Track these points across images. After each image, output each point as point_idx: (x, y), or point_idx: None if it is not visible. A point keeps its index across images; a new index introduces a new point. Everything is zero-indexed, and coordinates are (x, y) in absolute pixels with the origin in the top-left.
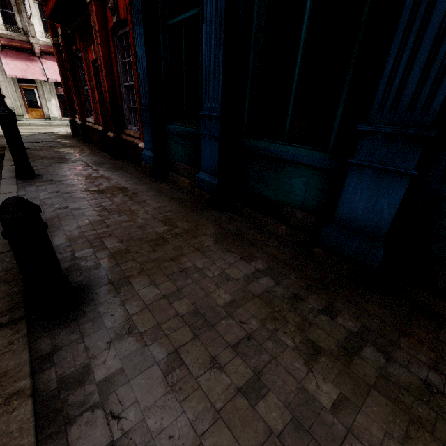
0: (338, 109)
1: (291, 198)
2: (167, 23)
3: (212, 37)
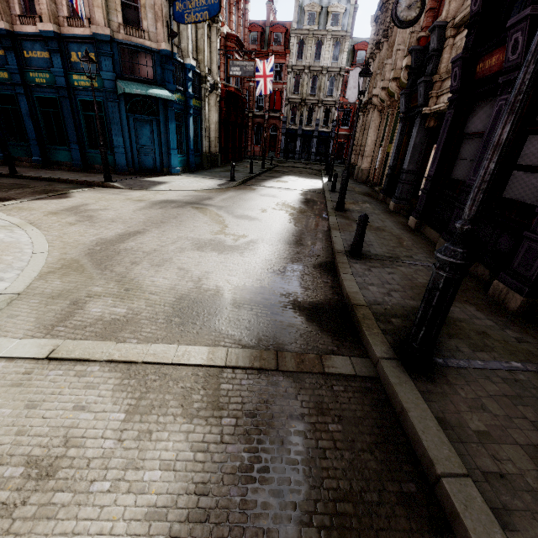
0: (66, 139)
1: (66, 159)
2: (0, 106)
3: (27, 119)
